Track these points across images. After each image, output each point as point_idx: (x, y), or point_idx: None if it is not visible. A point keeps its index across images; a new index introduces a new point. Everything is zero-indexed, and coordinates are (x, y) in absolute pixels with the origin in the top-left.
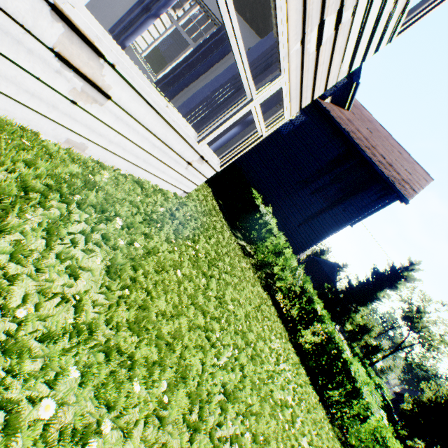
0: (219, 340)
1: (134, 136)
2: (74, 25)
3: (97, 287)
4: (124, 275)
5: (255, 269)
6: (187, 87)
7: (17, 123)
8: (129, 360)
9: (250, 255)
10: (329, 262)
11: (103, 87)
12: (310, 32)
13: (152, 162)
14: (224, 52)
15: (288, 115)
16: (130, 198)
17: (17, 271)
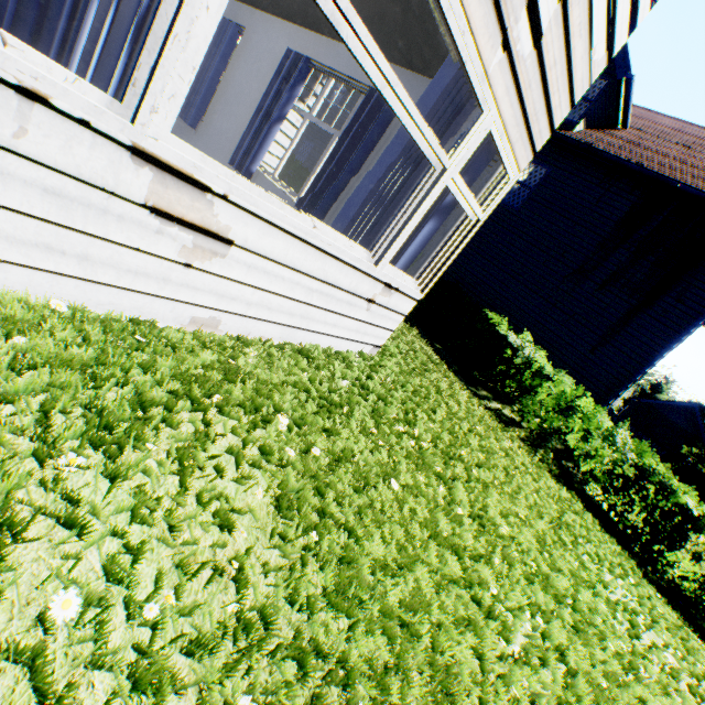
0: (499, 600)
1: (279, 285)
2: (163, 163)
3: (265, 537)
4: (305, 507)
5: (530, 447)
6: (343, 193)
7: (127, 316)
8: (339, 669)
9: (513, 424)
10: (677, 403)
11: (220, 231)
12: (514, 24)
13: (315, 315)
14: (383, 123)
15: (514, 171)
16: (293, 378)
17: (144, 536)
